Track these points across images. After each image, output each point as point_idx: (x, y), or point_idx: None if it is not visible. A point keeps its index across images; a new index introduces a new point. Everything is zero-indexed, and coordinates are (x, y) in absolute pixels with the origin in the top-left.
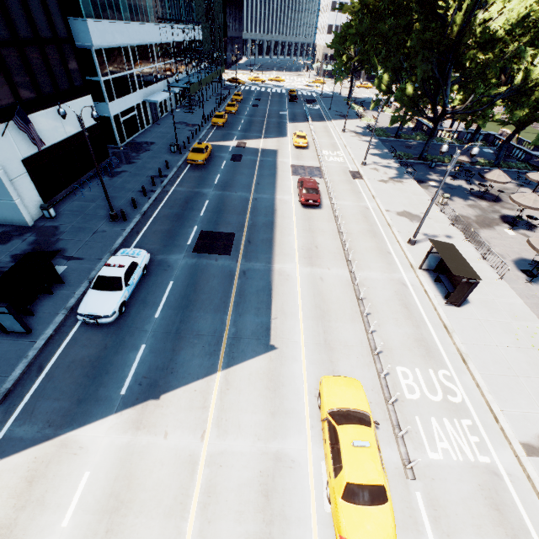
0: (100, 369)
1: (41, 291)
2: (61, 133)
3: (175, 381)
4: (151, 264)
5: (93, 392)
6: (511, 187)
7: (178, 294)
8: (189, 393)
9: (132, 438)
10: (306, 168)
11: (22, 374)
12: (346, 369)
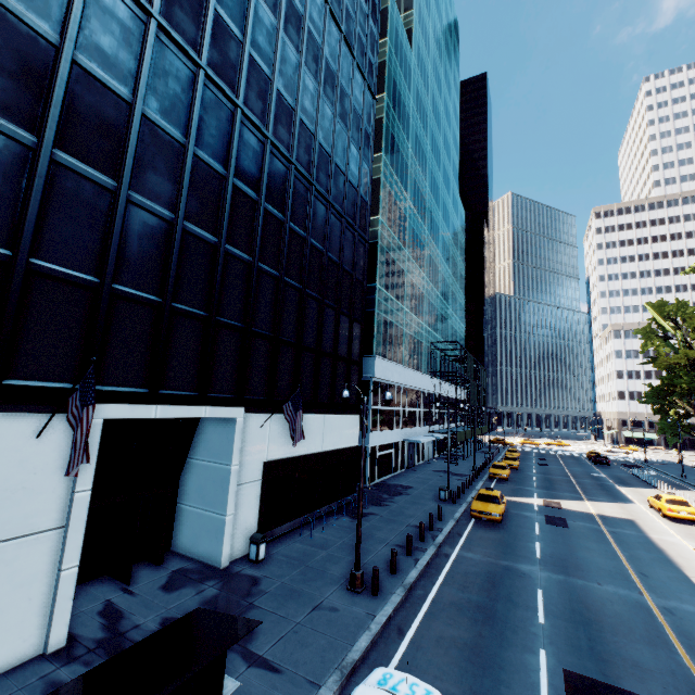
0: None
1: None
2: (317, 444)
3: None
4: None
5: None
6: None
7: None
8: None
9: None
10: None
11: None
12: None
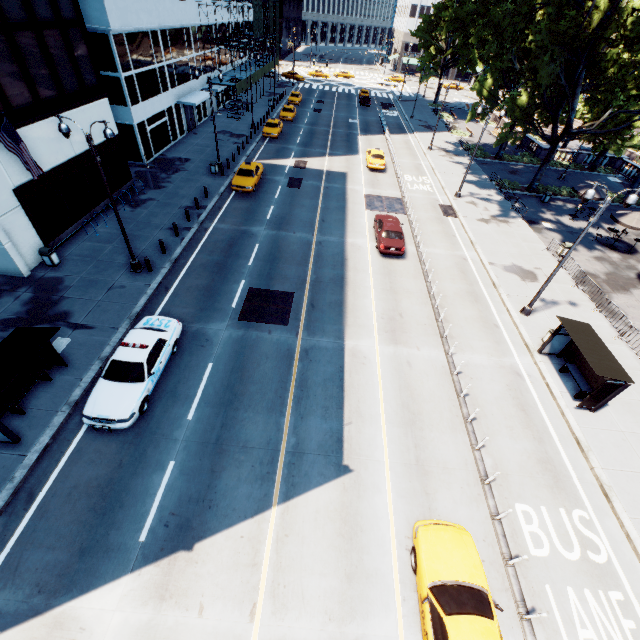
0: (112, 499)
1: (35, 380)
2: (66, 150)
3: (214, 520)
4: (183, 336)
5: (101, 536)
6: None
7: (220, 383)
8: (234, 541)
9: (154, 614)
10: (383, 199)
11: (5, 506)
12: (447, 506)
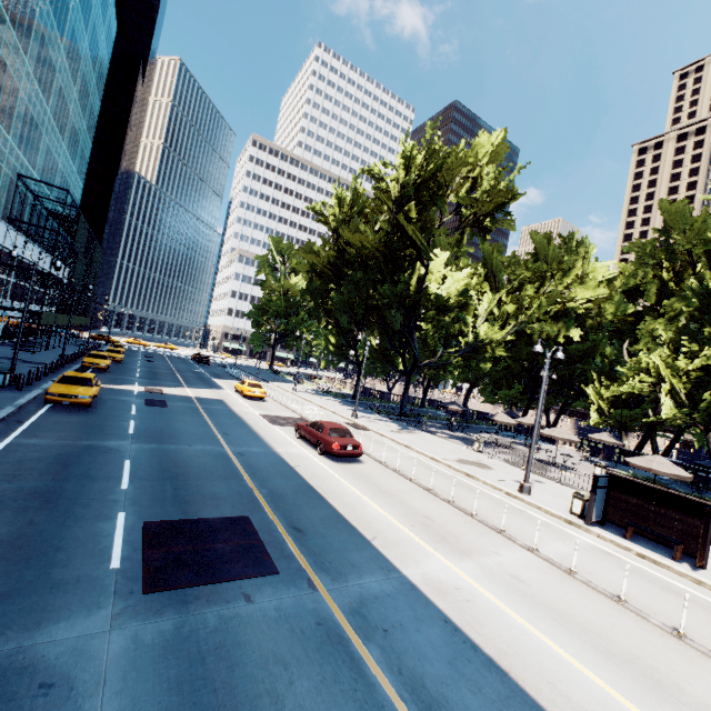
0: None
1: None
2: None
3: None
4: None
5: None
6: (501, 437)
7: None
8: None
9: None
10: (285, 417)
11: None
12: None
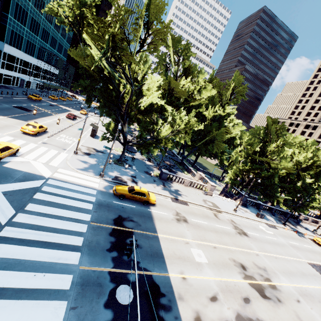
0: None
1: None
2: None
3: None
4: None
5: None
6: None
7: (1, 108)
8: None
9: None
10: (78, 116)
11: None
12: (47, 130)
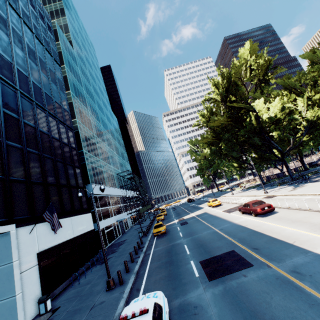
0: None
1: None
2: (70, 234)
3: None
4: (170, 314)
5: None
6: None
7: None
8: None
9: None
10: (233, 208)
11: None
12: None
